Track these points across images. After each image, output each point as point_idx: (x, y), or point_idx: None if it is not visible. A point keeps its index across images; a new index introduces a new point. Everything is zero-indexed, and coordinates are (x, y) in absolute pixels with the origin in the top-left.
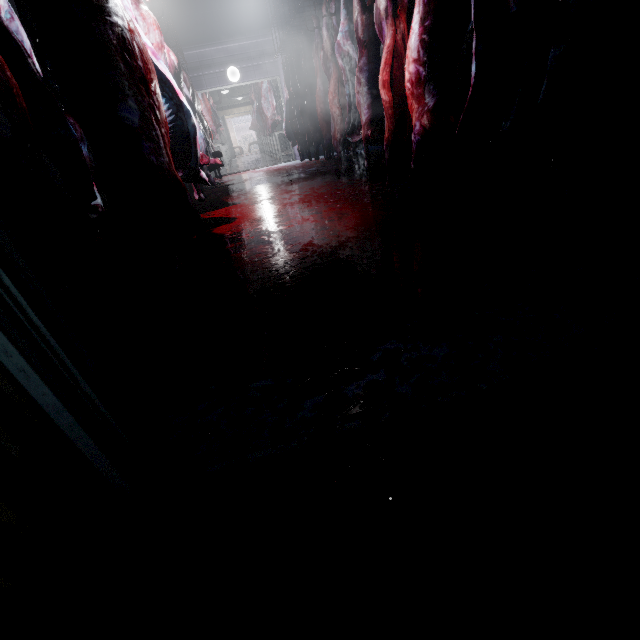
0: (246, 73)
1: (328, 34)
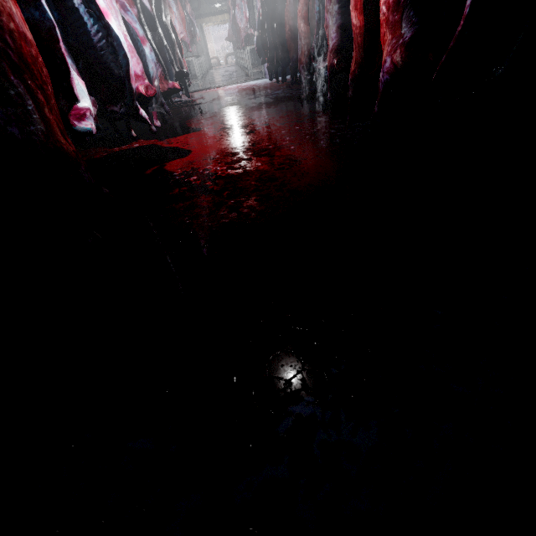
0: None
1: None
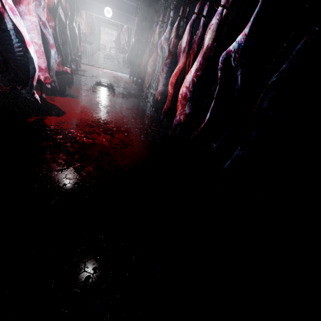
0: (116, 15)
1: (159, 31)
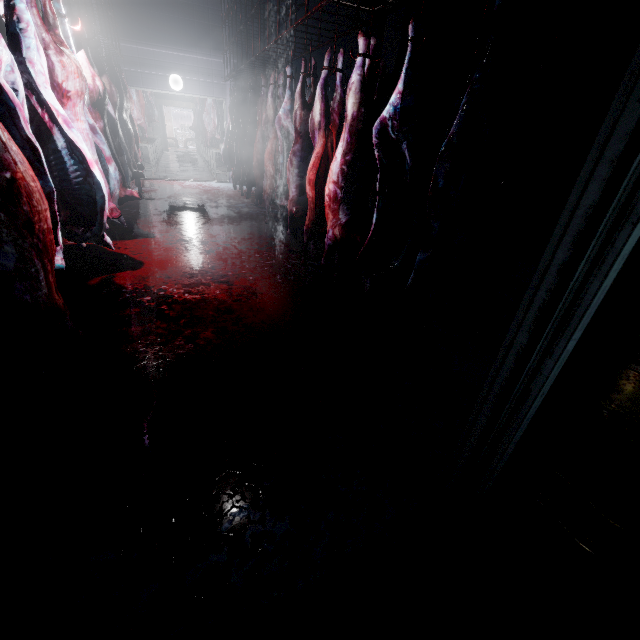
0: (190, 85)
1: (273, 101)
